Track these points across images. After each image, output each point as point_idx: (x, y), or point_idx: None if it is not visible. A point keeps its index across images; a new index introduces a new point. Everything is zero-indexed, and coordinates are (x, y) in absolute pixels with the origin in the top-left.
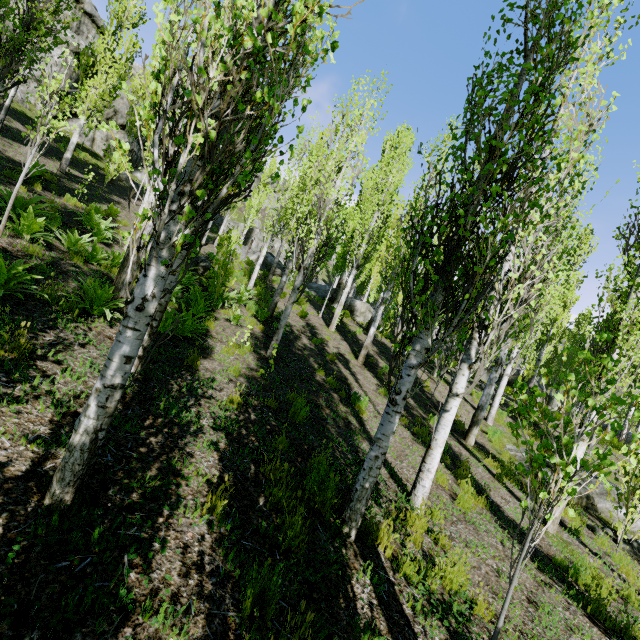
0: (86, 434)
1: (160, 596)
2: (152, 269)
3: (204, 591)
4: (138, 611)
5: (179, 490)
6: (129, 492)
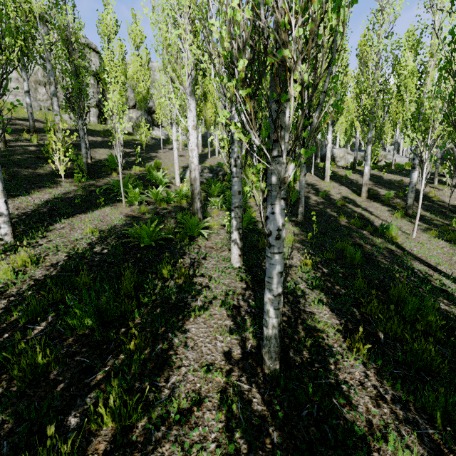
0: (274, 328)
1: (375, 425)
2: (276, 207)
3: (399, 416)
4: (370, 439)
5: (325, 342)
6: (300, 352)
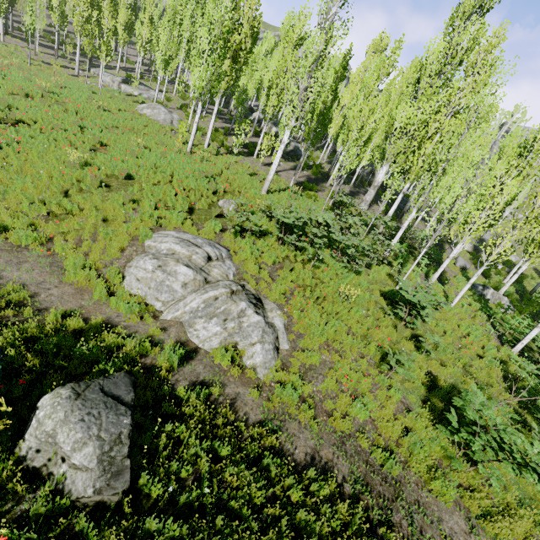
0: None
1: None
2: None
3: None
4: None
5: None
6: None
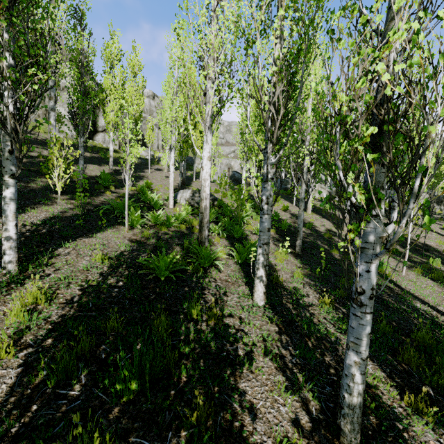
0: (359, 395)
1: None
2: (372, 265)
3: None
4: None
5: (384, 401)
6: (366, 415)
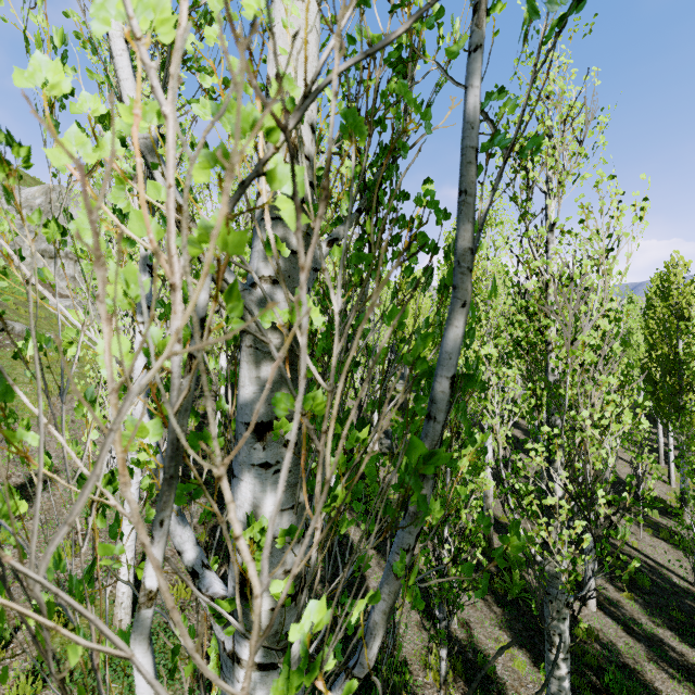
0: None
1: None
2: None
3: None
4: None
5: None
6: None
